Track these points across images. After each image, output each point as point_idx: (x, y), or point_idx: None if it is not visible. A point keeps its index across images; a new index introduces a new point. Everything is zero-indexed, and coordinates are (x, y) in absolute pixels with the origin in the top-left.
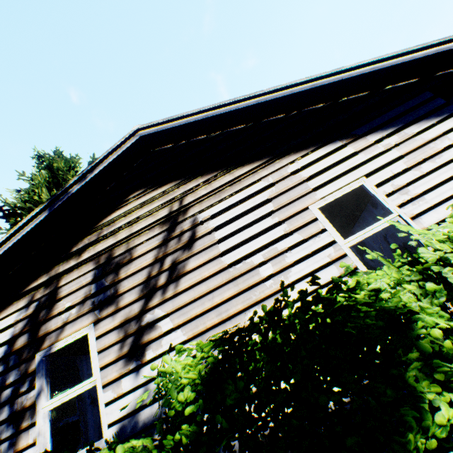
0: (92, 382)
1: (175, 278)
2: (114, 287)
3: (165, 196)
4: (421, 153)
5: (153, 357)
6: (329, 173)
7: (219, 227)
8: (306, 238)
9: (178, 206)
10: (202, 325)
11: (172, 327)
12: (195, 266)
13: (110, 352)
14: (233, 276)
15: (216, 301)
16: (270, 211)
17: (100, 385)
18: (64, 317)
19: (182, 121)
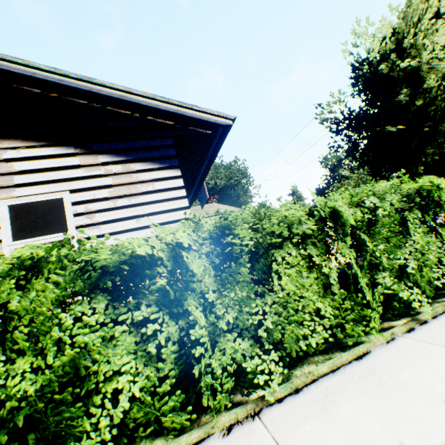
0: None
1: None
2: None
3: None
4: (128, 189)
5: None
6: (42, 175)
7: None
8: None
9: None
10: None
11: None
12: None
13: None
14: None
15: None
16: None
17: None
18: None
19: None
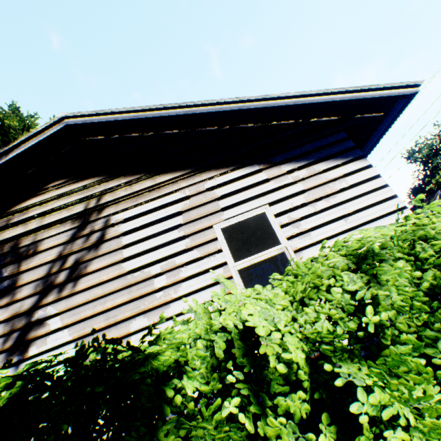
0: None
1: (74, 277)
2: (13, 278)
3: (85, 191)
4: (321, 190)
5: (36, 354)
6: (240, 196)
7: (128, 232)
8: (203, 255)
9: (94, 203)
10: (89, 327)
11: (60, 326)
12: (97, 268)
13: None
14: (129, 283)
15: (107, 305)
16: (178, 224)
17: None
18: None
19: (112, 117)
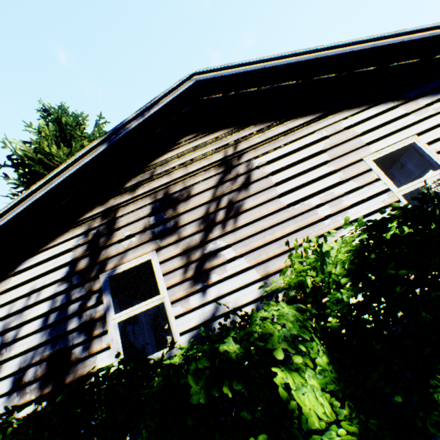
0: (159, 300)
1: (234, 214)
2: (173, 220)
3: (218, 142)
4: None
5: (219, 280)
6: (381, 130)
7: (275, 172)
8: (361, 185)
9: (232, 151)
10: (264, 254)
11: (235, 255)
12: (254, 205)
13: (175, 274)
14: (292, 215)
15: (276, 235)
16: (325, 160)
17: (169, 301)
18: (125, 244)
19: (240, 69)
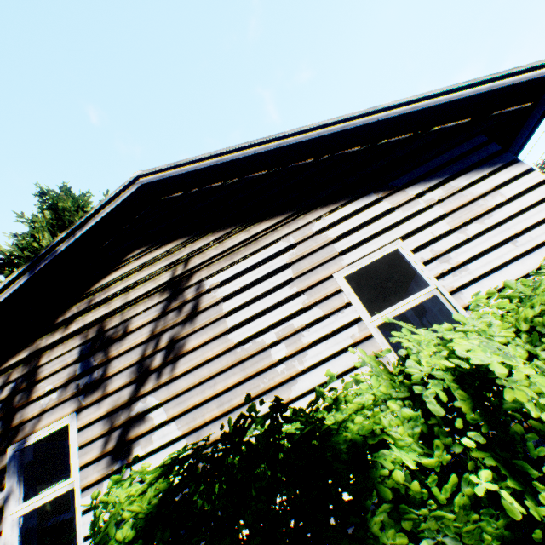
0: (70, 484)
1: (173, 359)
2: (103, 367)
3: (170, 256)
4: (468, 211)
5: (142, 456)
6: (360, 234)
7: (228, 297)
8: (327, 313)
9: (183, 269)
10: (200, 417)
11: (166, 419)
12: (198, 344)
13: (93, 447)
14: (240, 358)
15: (218, 388)
16: (288, 278)
17: (79, 488)
18: (44, 403)
19: (191, 167)
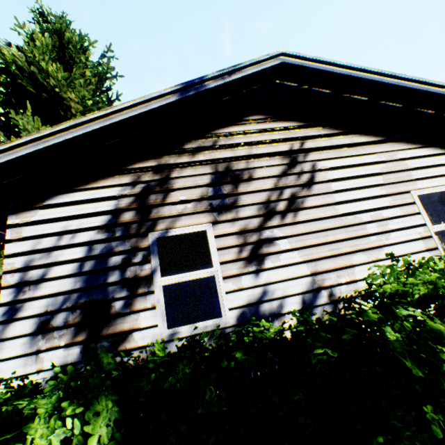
0: (209, 272)
1: (293, 209)
2: (232, 197)
3: (286, 132)
4: None
5: (272, 267)
6: (428, 171)
7: (335, 180)
8: (404, 214)
9: (298, 146)
10: (316, 253)
11: (289, 248)
12: (312, 205)
13: (230, 252)
14: (344, 224)
15: (329, 239)
16: (379, 183)
17: (221, 276)
18: (179, 208)
19: (327, 67)
